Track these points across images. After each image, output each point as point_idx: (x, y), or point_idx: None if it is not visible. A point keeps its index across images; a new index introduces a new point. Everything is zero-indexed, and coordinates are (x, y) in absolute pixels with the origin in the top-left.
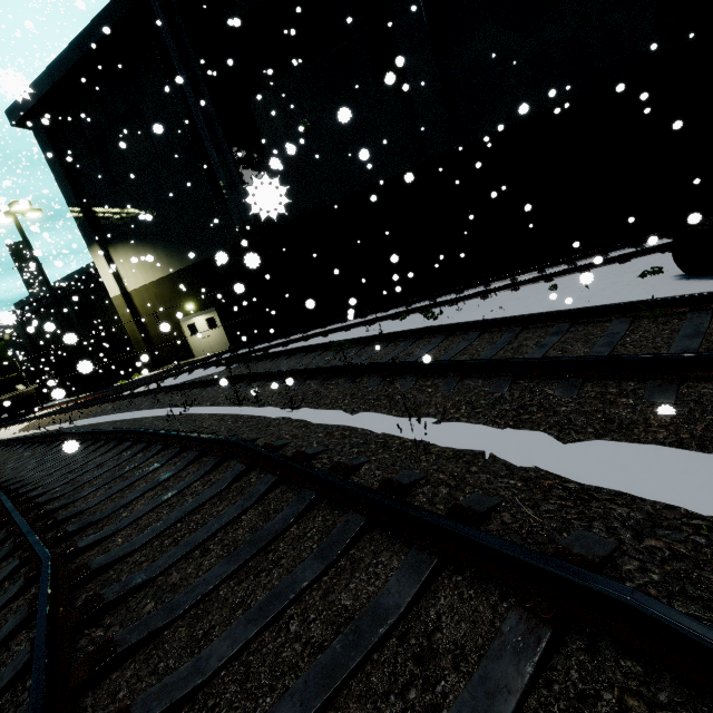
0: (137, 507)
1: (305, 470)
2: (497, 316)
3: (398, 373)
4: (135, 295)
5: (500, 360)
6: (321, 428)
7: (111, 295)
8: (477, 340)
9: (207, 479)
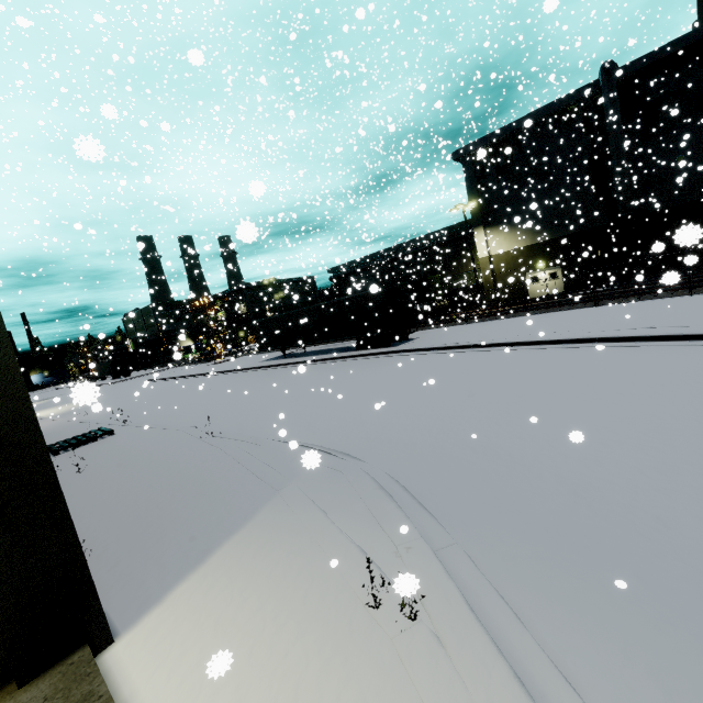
0: None
1: None
2: None
3: None
4: (495, 258)
5: None
6: None
7: (480, 257)
8: None
9: None
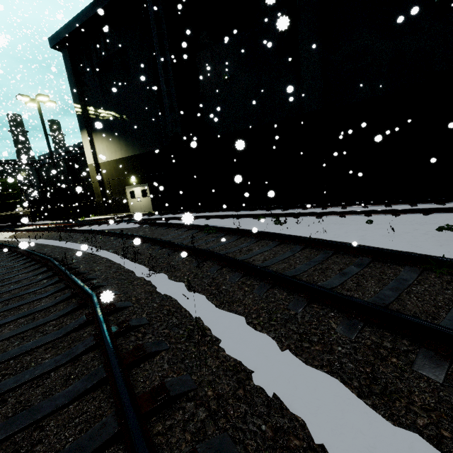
0: (5, 330)
1: (106, 350)
2: (322, 235)
3: (232, 266)
4: (102, 166)
5: (303, 282)
6: (160, 298)
7: (88, 163)
8: (299, 252)
9: (61, 321)
